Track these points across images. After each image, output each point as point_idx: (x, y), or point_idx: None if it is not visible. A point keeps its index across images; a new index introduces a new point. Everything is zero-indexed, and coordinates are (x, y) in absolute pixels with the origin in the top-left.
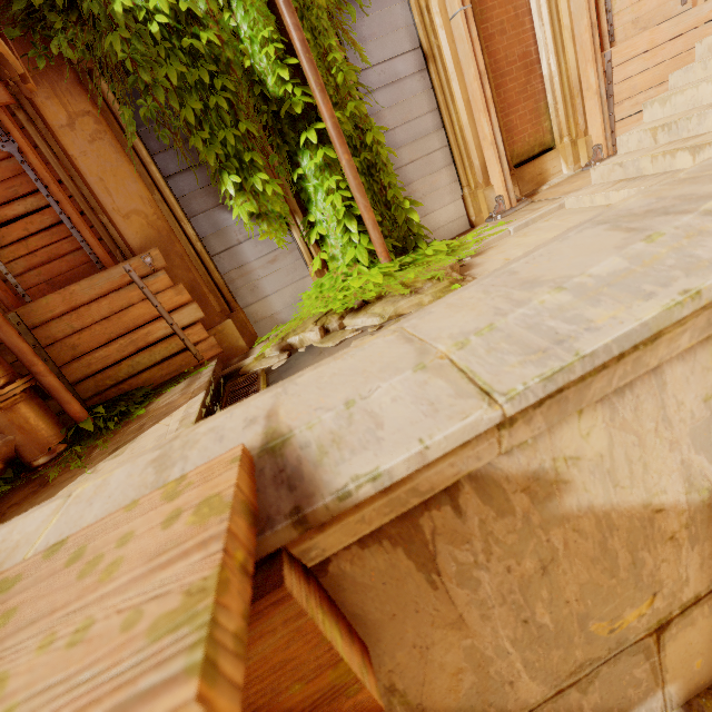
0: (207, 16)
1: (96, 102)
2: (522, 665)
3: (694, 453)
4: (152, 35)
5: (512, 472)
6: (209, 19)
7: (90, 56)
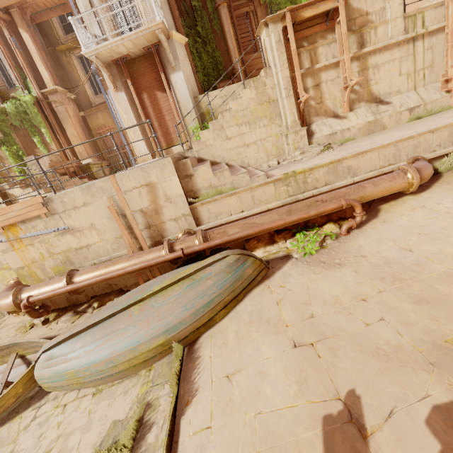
0: None
1: (266, 13)
2: (347, 16)
3: (356, 5)
4: None
5: (348, 2)
6: None
7: (270, 2)
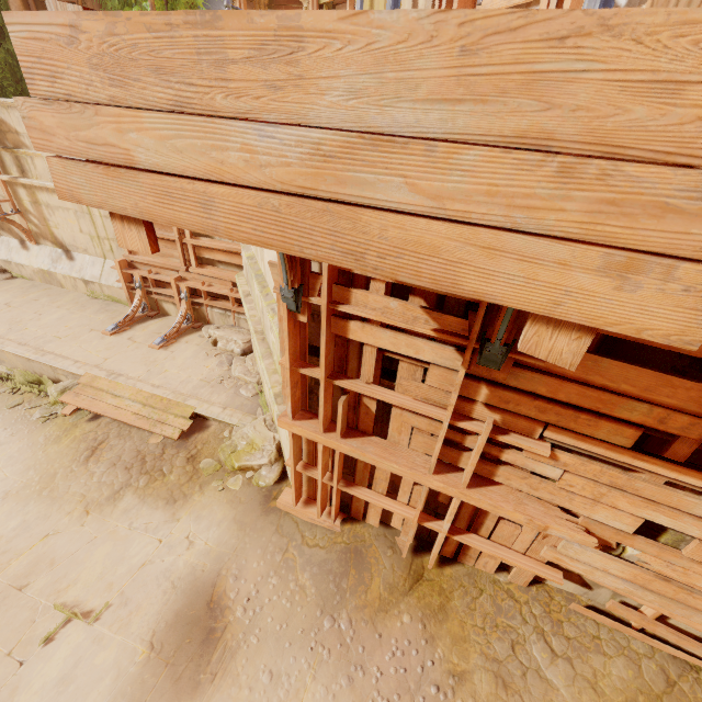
0: (139, 1)
1: None
2: None
3: (1, 115)
4: (119, 1)
5: None
6: (139, 3)
7: None
